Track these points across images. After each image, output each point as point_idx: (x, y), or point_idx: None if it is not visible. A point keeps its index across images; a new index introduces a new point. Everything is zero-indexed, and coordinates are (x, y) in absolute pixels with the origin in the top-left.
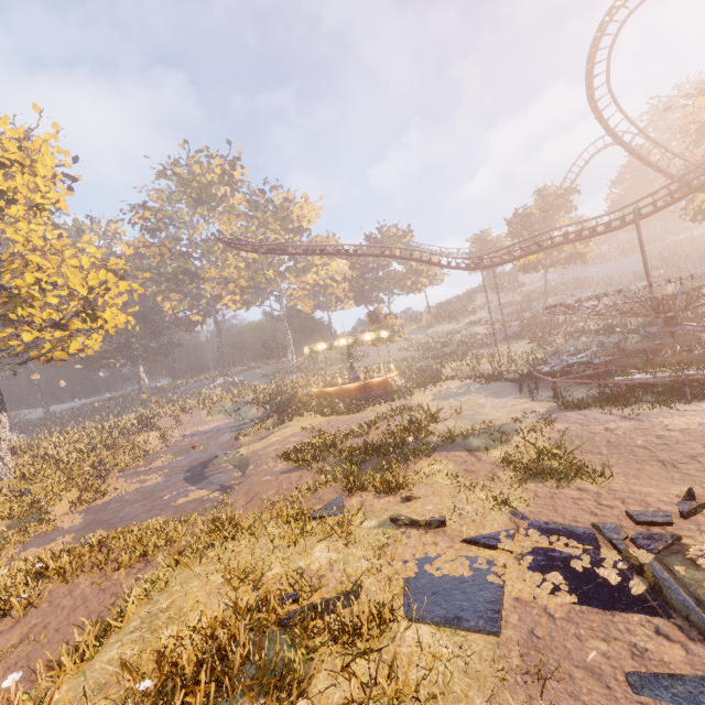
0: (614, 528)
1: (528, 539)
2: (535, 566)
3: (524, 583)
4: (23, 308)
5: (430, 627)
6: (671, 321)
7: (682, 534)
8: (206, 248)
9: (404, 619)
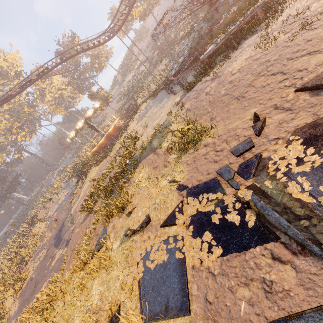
0: (226, 170)
1: (189, 206)
2: (196, 232)
3: (193, 250)
4: None
5: None
6: (212, 1)
7: (261, 150)
8: None
9: (142, 322)
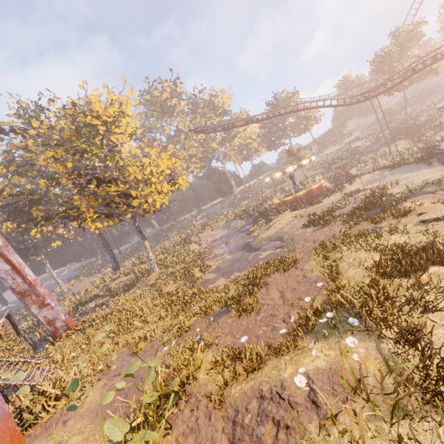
0: None
1: None
2: None
3: None
4: (155, 184)
5: None
6: None
7: None
8: (176, 140)
9: None
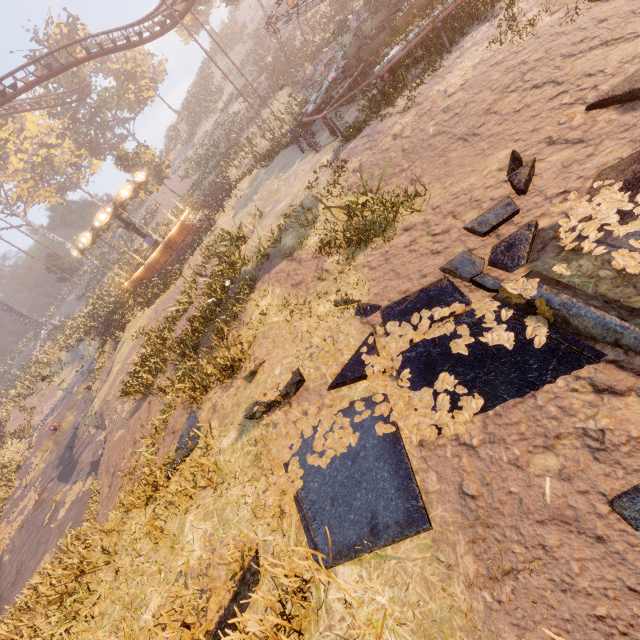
0: (466, 260)
1: (390, 339)
2: (418, 380)
3: (418, 413)
4: None
5: (350, 565)
6: None
7: (534, 217)
8: None
9: (319, 569)
